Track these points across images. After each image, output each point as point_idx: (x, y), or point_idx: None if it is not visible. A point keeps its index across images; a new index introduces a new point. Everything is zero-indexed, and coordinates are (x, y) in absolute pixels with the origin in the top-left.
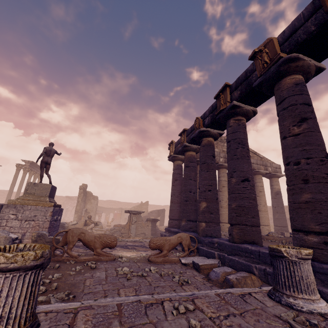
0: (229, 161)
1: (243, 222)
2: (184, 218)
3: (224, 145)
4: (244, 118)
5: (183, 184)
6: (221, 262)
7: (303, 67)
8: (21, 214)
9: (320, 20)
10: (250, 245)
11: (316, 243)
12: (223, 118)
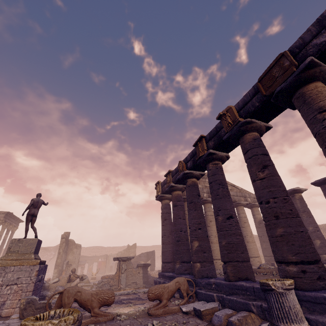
0: (214, 200)
1: (235, 258)
2: (178, 260)
3: (205, 181)
4: (220, 162)
5: (173, 223)
6: (221, 304)
7: (256, 127)
8: (2, 279)
9: (260, 99)
10: (244, 281)
11: (296, 273)
12: (203, 163)
